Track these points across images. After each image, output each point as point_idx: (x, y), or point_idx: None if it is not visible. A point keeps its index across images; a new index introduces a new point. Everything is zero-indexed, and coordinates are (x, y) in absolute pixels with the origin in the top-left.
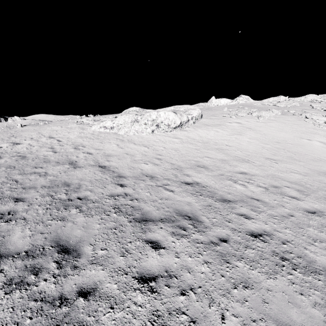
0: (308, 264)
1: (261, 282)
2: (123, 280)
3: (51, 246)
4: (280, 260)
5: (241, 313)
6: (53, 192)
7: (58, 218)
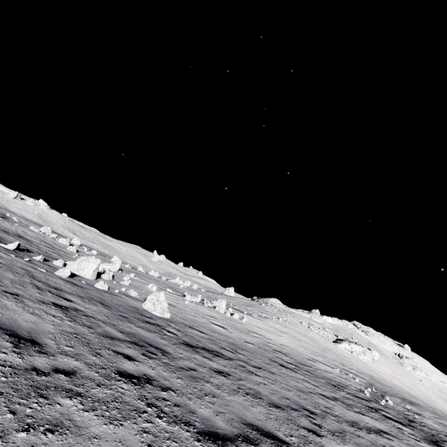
0: None
1: None
2: None
3: None
4: None
5: None
6: None
7: None
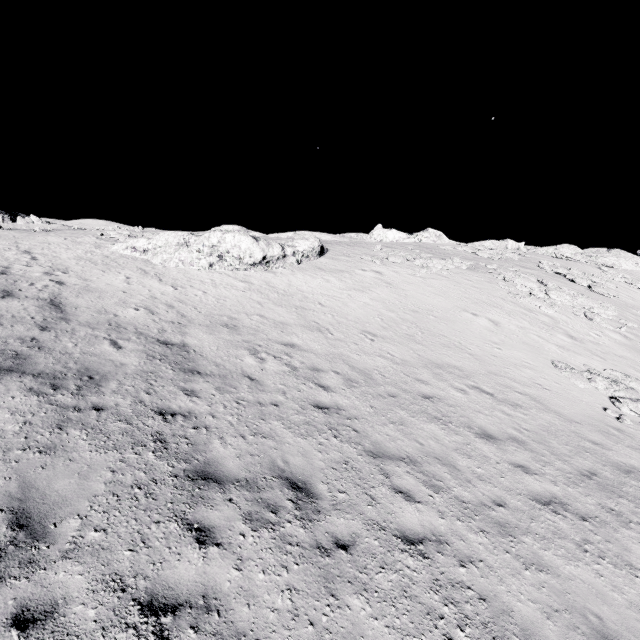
0: (191, 452)
1: (72, 452)
2: None
3: None
4: (151, 441)
5: None
6: None
7: None
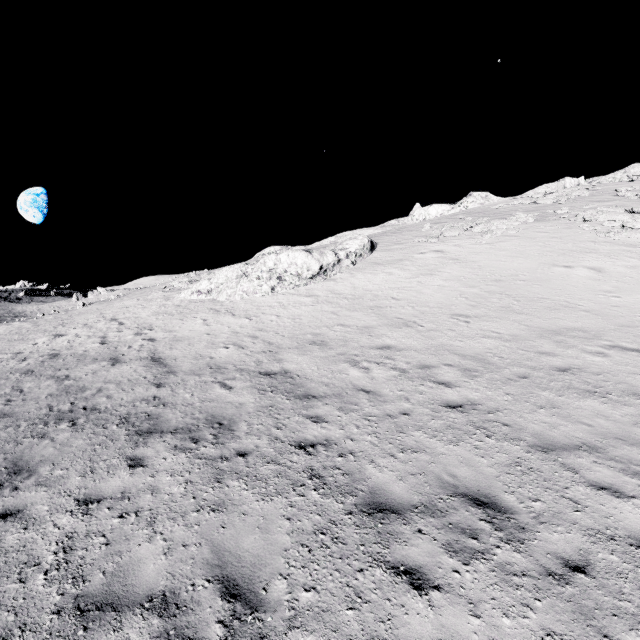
0: (351, 482)
1: (242, 505)
2: (60, 502)
3: (5, 468)
4: (307, 478)
5: (176, 537)
6: (56, 403)
7: (38, 435)
